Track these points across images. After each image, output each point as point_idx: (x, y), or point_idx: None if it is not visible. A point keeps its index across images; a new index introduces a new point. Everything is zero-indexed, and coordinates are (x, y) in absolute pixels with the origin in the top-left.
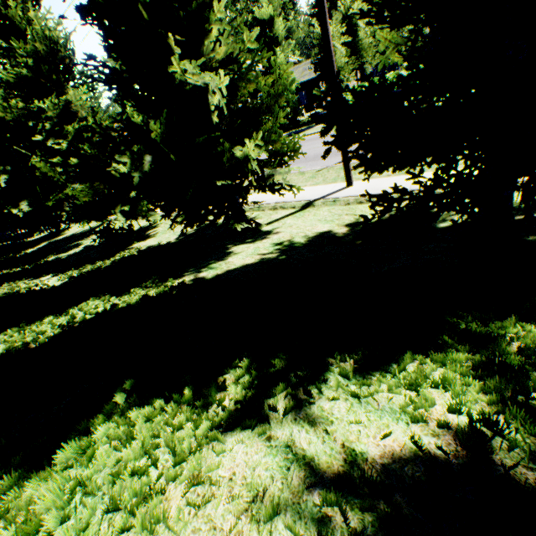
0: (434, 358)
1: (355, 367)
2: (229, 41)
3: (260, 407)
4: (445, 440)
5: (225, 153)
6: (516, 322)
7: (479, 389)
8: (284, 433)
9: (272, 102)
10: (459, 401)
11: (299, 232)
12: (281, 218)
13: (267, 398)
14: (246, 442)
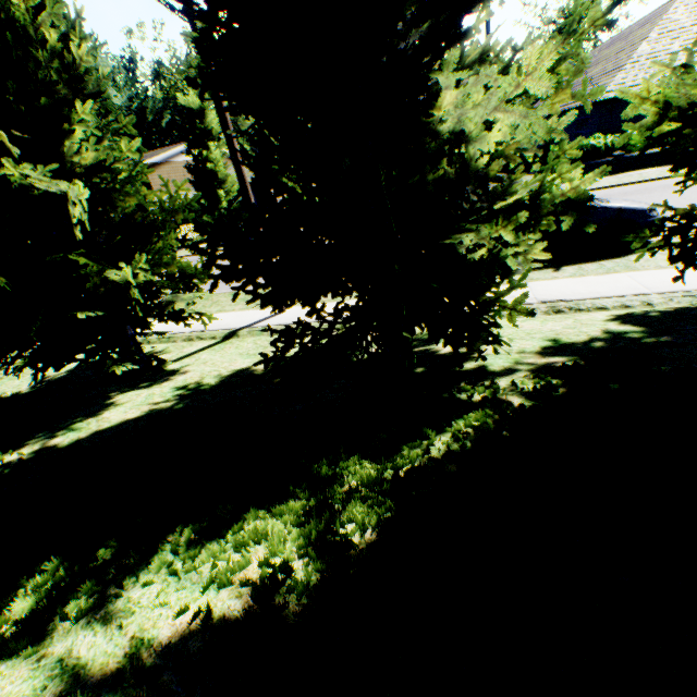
0: (274, 511)
1: (192, 538)
2: (99, 147)
3: (48, 619)
4: (246, 598)
5: (91, 278)
6: (359, 459)
7: (299, 536)
8: (65, 644)
9: (168, 218)
10: (273, 553)
11: (213, 370)
12: (197, 351)
13: (66, 604)
14: (6, 673)
